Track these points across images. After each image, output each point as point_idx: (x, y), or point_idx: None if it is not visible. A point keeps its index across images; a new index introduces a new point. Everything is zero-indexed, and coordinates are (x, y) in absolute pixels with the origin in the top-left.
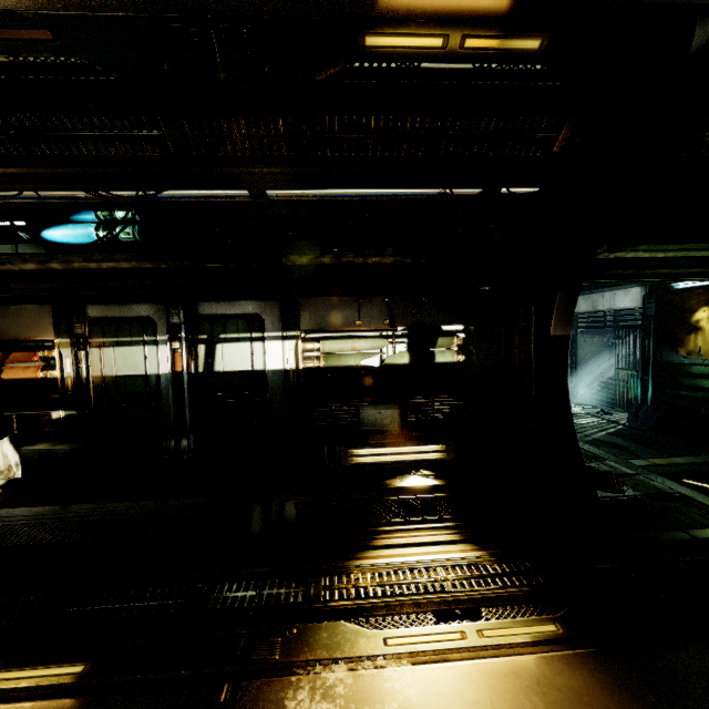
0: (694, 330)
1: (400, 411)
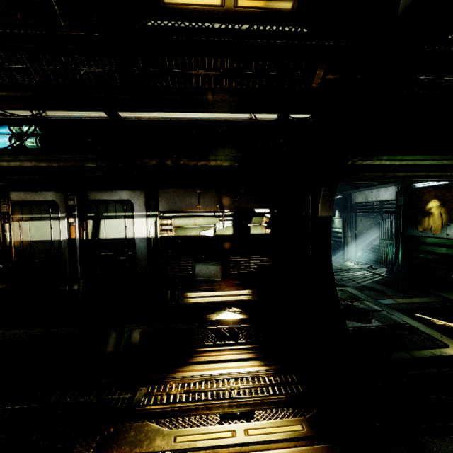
0: (427, 214)
1: (221, 267)
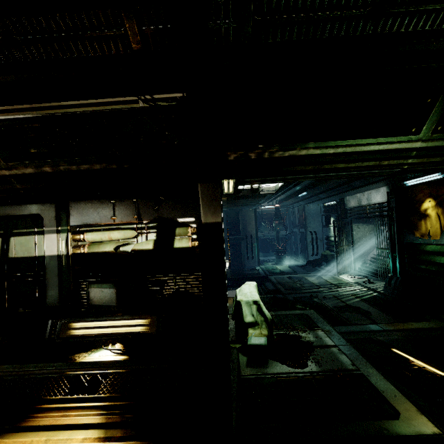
0: (423, 217)
1: (116, 289)
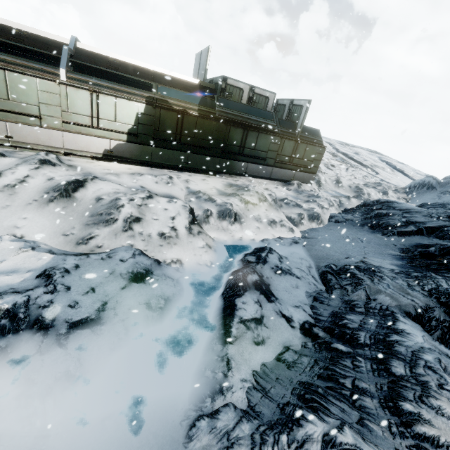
0: None
1: None
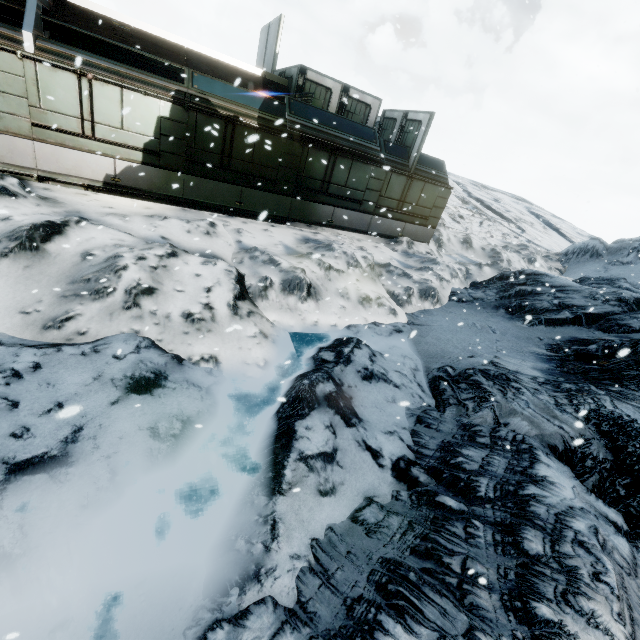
0: None
1: None
